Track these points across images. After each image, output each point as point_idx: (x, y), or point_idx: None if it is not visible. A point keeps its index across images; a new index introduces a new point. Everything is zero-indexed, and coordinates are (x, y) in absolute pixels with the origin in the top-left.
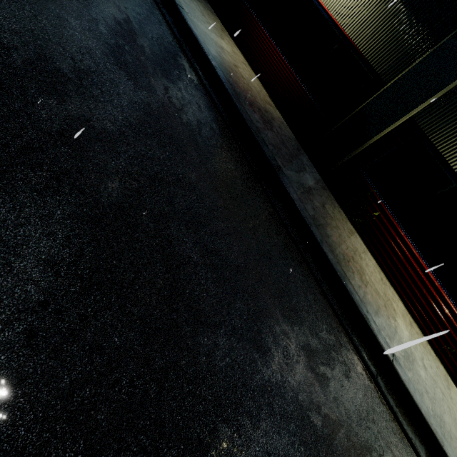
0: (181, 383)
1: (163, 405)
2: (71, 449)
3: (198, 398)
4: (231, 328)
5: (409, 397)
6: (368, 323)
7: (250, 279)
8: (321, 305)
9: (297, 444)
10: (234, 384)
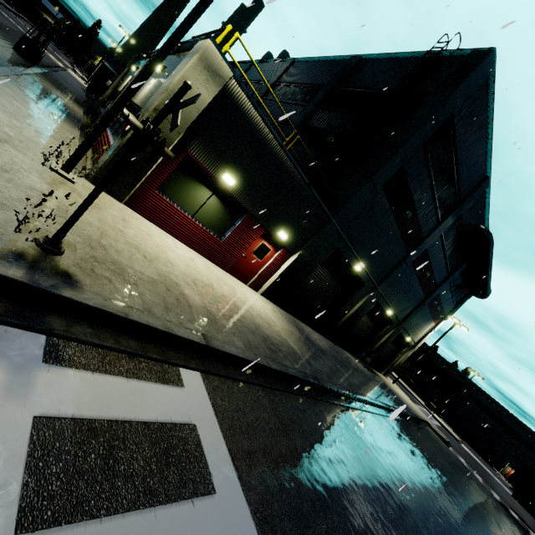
0: None
1: None
2: None
3: None
4: None
5: None
6: None
7: None
8: None
9: None
10: None
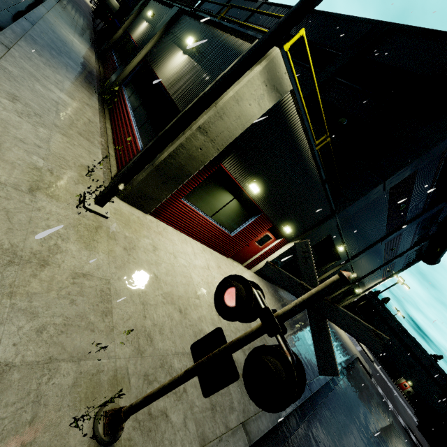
0: None
1: None
2: None
3: None
4: None
5: None
6: (1, 32)
7: None
8: None
9: None
10: None
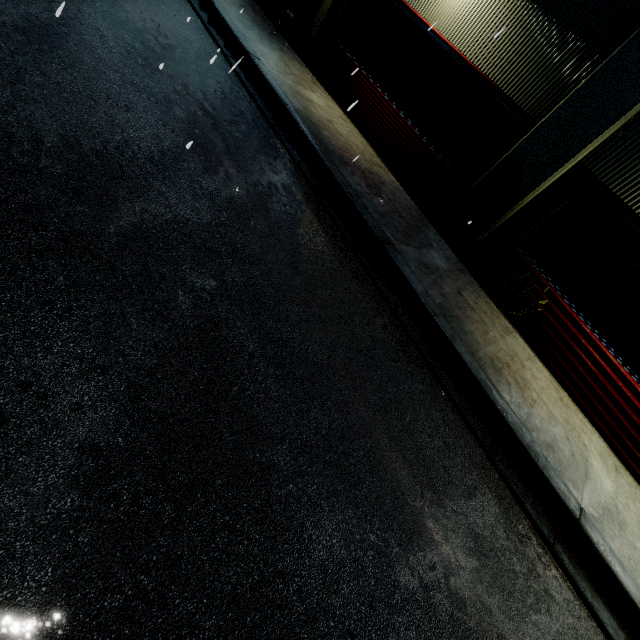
0: (213, 511)
1: (182, 537)
2: (33, 577)
3: (237, 534)
4: (300, 445)
5: (614, 580)
6: (534, 457)
7: (337, 382)
8: (455, 428)
9: (404, 628)
10: (299, 523)
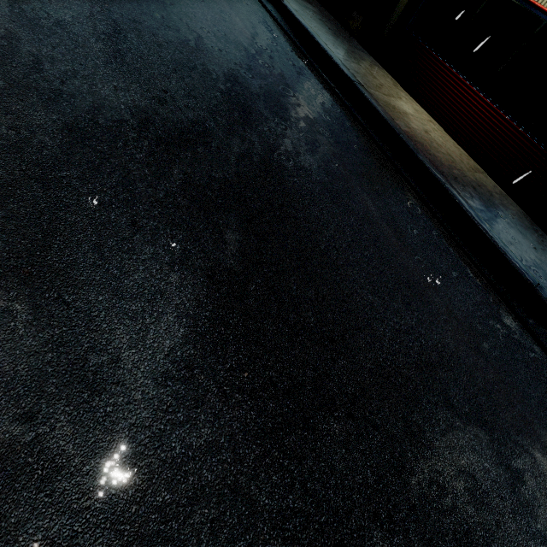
0: None
1: None
2: None
3: None
4: None
5: None
6: None
7: None
8: None
9: None
10: None
